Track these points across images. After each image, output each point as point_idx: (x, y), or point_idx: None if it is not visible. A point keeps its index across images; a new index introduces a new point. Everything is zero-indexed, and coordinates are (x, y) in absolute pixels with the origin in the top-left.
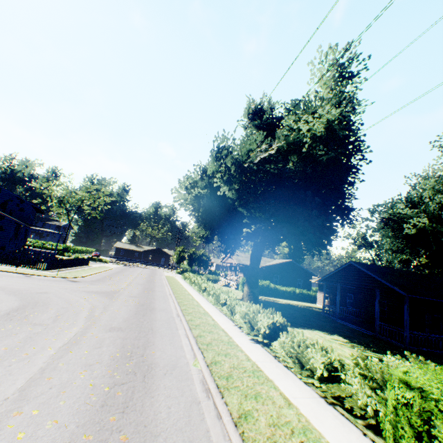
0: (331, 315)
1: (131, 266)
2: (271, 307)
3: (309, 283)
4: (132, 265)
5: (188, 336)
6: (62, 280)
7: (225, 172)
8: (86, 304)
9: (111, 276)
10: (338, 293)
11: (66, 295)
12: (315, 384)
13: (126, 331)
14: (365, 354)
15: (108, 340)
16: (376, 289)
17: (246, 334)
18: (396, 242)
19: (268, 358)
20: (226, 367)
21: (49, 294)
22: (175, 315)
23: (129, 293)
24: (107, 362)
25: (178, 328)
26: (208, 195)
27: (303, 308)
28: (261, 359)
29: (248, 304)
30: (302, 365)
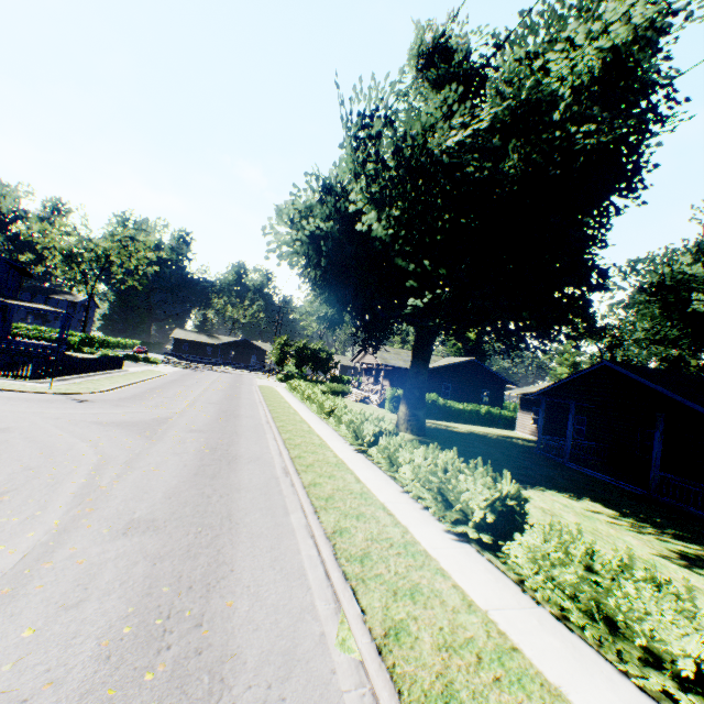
0: (552, 454)
1: (199, 370)
2: (449, 442)
3: (501, 396)
4: (202, 368)
5: (313, 533)
6: (57, 400)
7: (376, 173)
8: (88, 455)
9: (159, 389)
10: (571, 418)
11: (51, 433)
12: (678, 701)
13: (165, 532)
14: (669, 546)
15: (111, 569)
16: (658, 413)
17: (432, 516)
18: (670, 327)
19: (507, 592)
20: (428, 648)
21: (11, 434)
22: (280, 473)
23: (189, 422)
24: (83, 676)
25: (288, 509)
26: (335, 234)
27: (499, 440)
28: (497, 599)
29: (430, 451)
30: (606, 622)
